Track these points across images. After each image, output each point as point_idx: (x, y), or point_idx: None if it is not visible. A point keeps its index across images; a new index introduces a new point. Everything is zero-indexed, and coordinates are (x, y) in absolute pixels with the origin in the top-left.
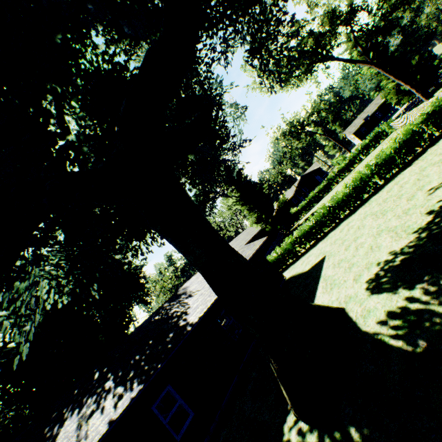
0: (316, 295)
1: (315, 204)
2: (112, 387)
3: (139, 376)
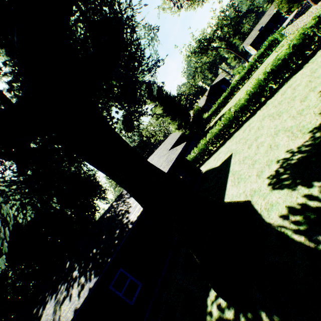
0: (227, 188)
1: (222, 109)
2: (77, 277)
3: (95, 268)
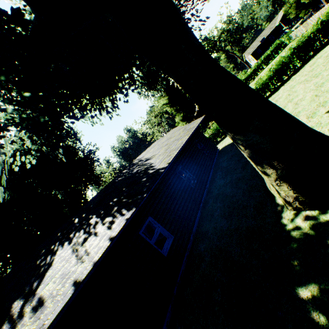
0: None
1: None
2: (98, 221)
3: (125, 207)
